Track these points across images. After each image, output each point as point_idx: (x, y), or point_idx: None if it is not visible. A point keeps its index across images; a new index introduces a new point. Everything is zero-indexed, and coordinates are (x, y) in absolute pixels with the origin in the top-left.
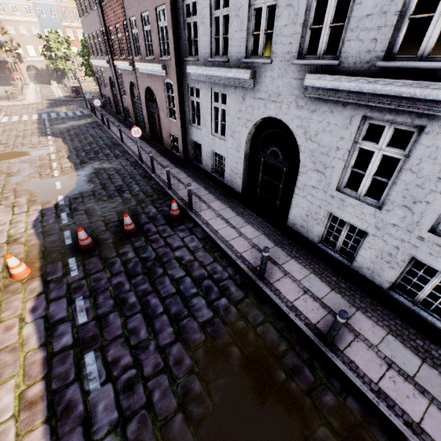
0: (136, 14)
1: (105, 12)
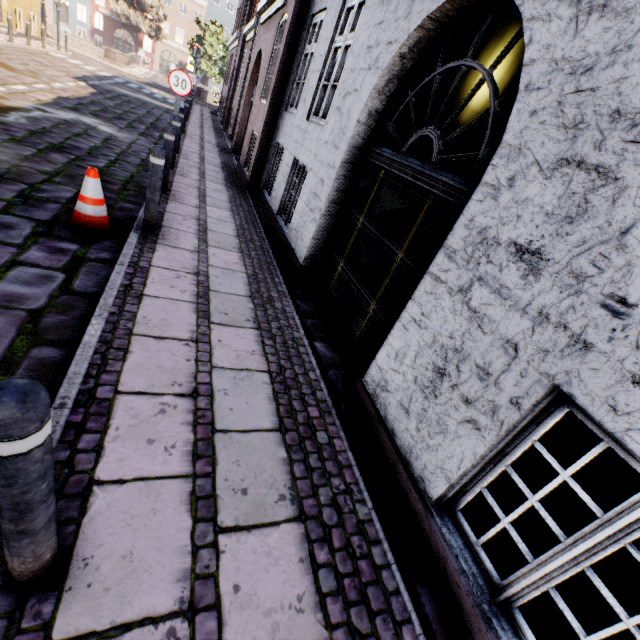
0: None
1: None
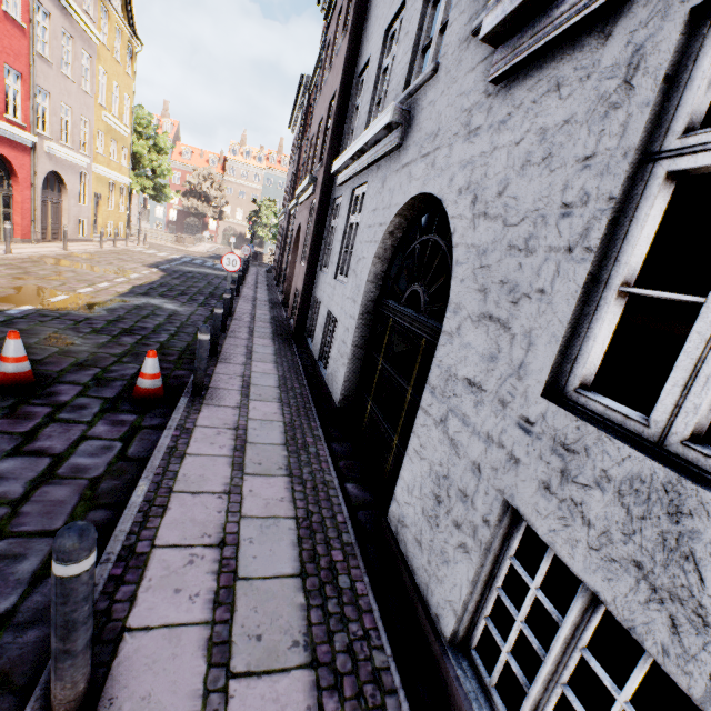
0: (316, 128)
1: (302, 151)
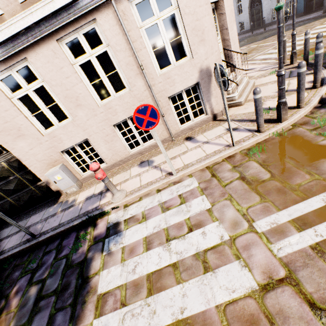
0: None
1: None
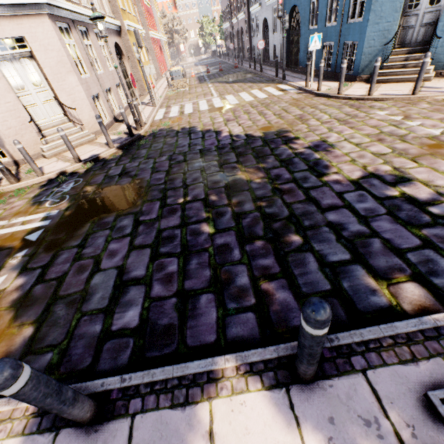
0: None
1: None
